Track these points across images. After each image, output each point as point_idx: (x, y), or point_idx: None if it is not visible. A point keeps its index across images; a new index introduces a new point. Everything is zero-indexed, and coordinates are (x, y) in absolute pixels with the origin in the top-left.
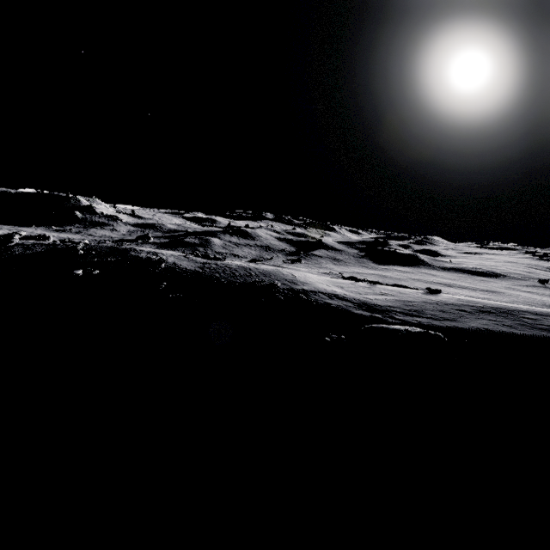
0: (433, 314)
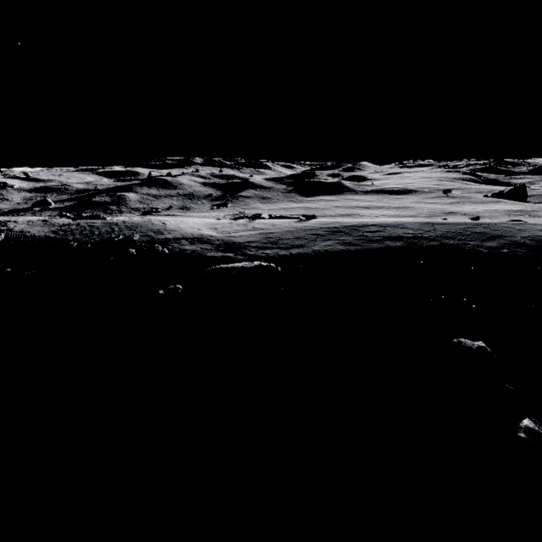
0: (286, 243)
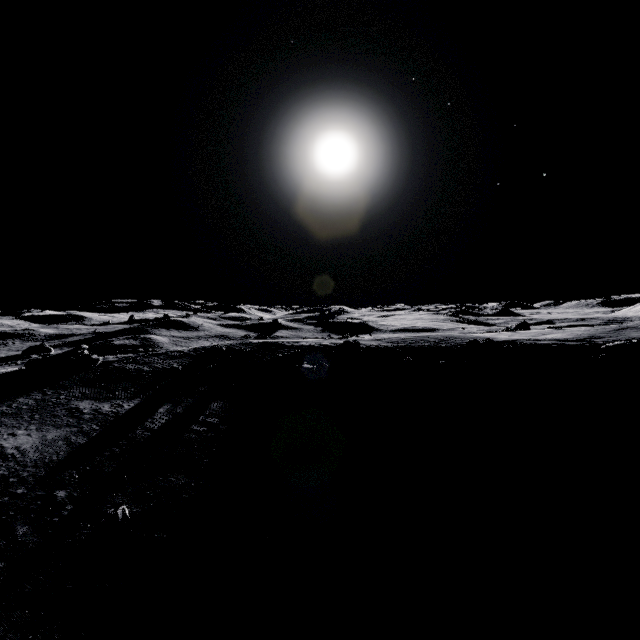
0: (605, 335)
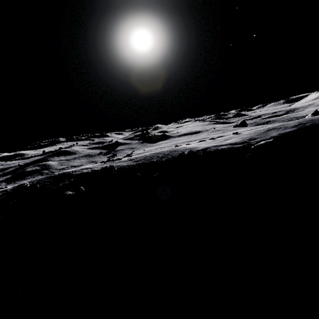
0: (258, 136)
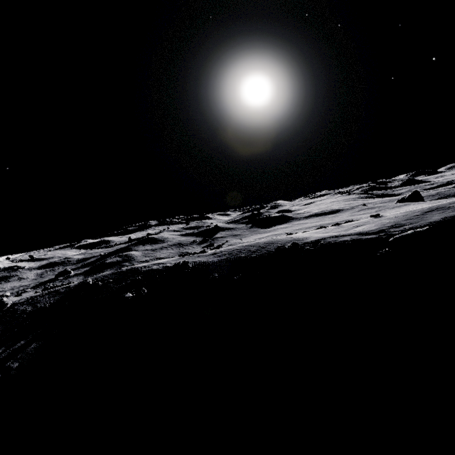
0: (407, 222)
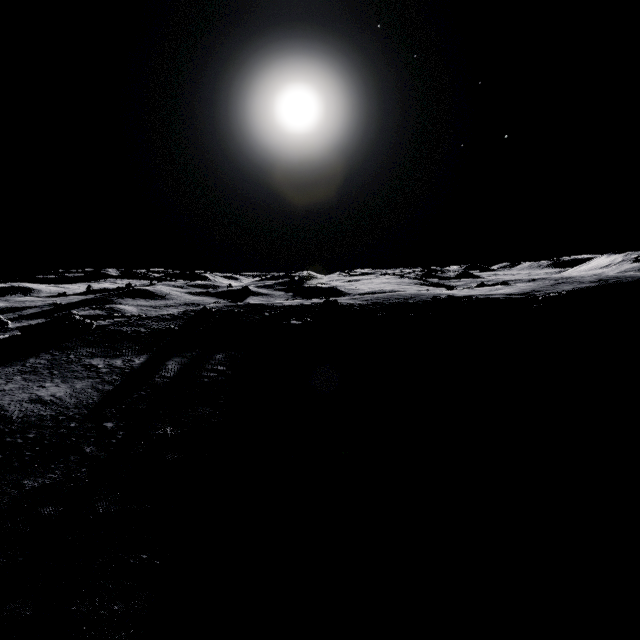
0: (543, 289)
